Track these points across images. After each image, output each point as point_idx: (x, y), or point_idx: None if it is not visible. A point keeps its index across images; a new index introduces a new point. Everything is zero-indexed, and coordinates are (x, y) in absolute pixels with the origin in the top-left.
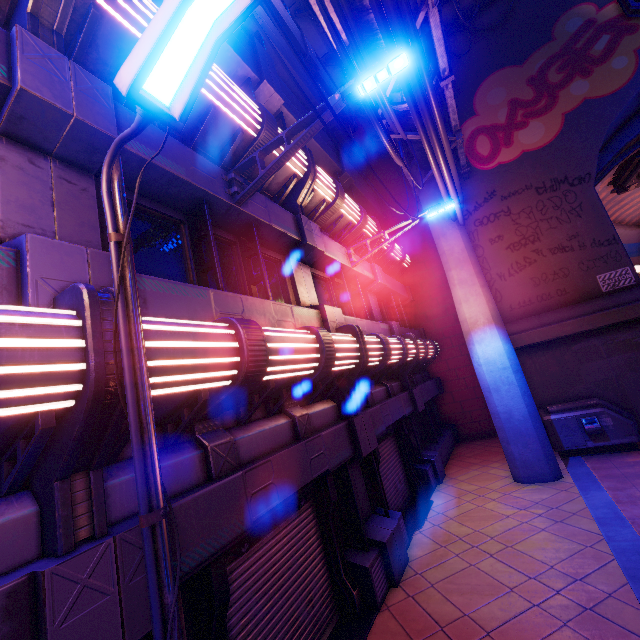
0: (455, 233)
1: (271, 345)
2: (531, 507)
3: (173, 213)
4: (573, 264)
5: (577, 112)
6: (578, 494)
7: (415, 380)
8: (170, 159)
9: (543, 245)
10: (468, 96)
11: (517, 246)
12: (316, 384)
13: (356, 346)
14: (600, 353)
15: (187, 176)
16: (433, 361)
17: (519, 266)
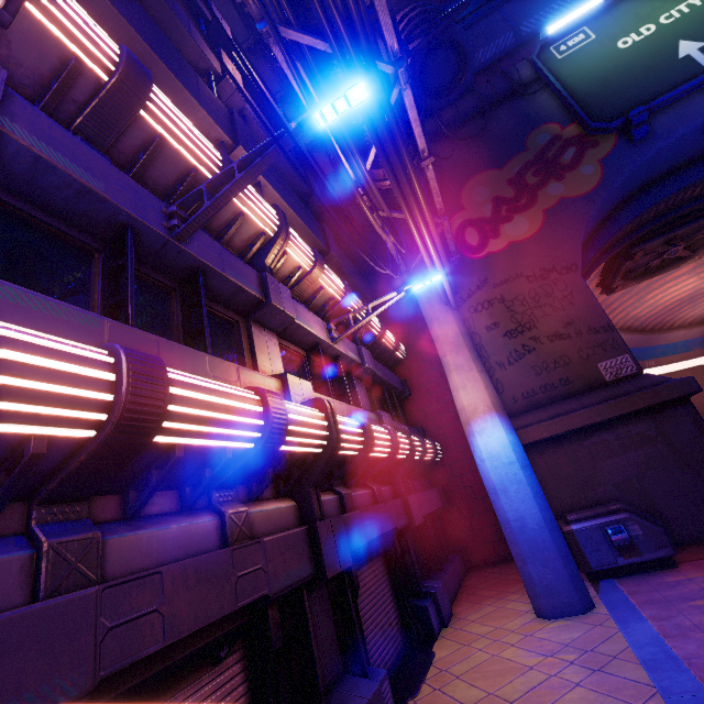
0: (448, 317)
1: (179, 391)
2: (560, 651)
3: (84, 237)
4: (572, 352)
5: (556, 209)
6: (616, 628)
7: (412, 486)
8: (83, 169)
9: (540, 332)
10: (454, 193)
11: (514, 333)
12: (265, 470)
13: (323, 423)
14: (615, 449)
15: (105, 192)
16: (435, 466)
17: (518, 354)
